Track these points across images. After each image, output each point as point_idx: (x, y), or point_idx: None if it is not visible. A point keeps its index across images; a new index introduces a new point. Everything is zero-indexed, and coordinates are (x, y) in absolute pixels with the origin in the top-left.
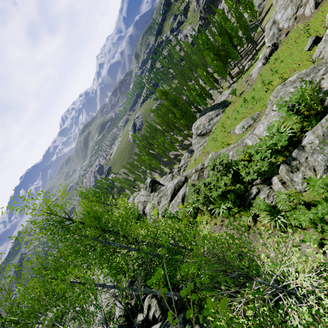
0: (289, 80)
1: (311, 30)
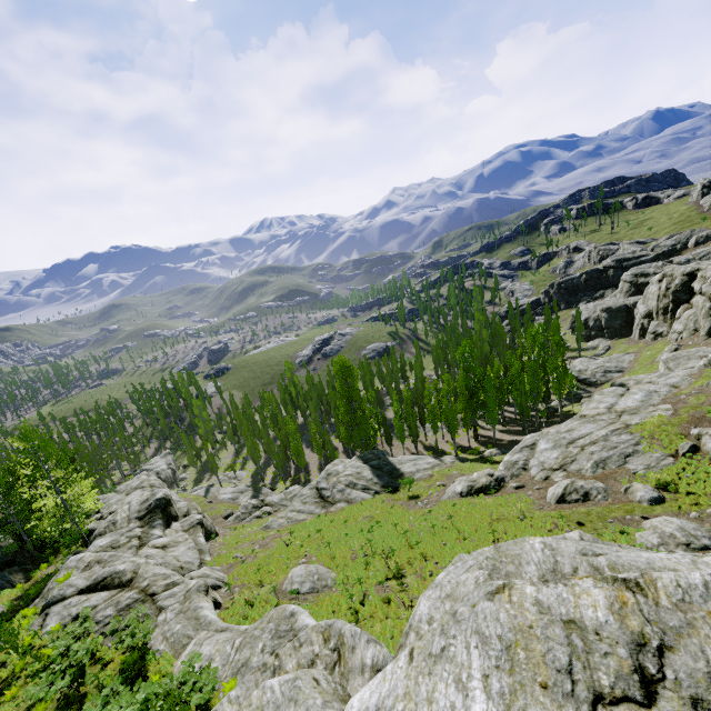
0: (297, 619)
1: (505, 536)
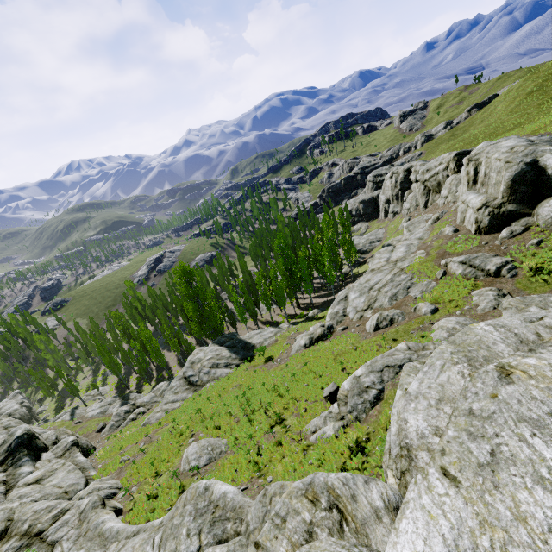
0: (213, 492)
1: (349, 364)
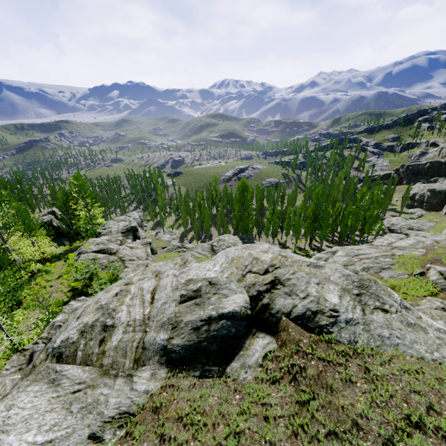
0: None
1: None
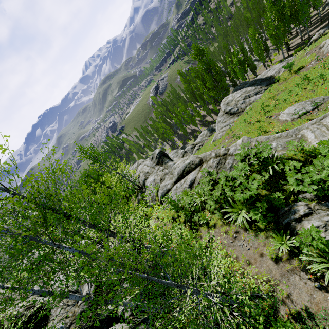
0: None
1: None
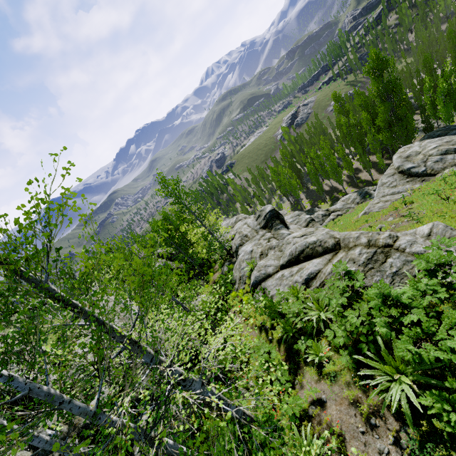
0: None
1: None
